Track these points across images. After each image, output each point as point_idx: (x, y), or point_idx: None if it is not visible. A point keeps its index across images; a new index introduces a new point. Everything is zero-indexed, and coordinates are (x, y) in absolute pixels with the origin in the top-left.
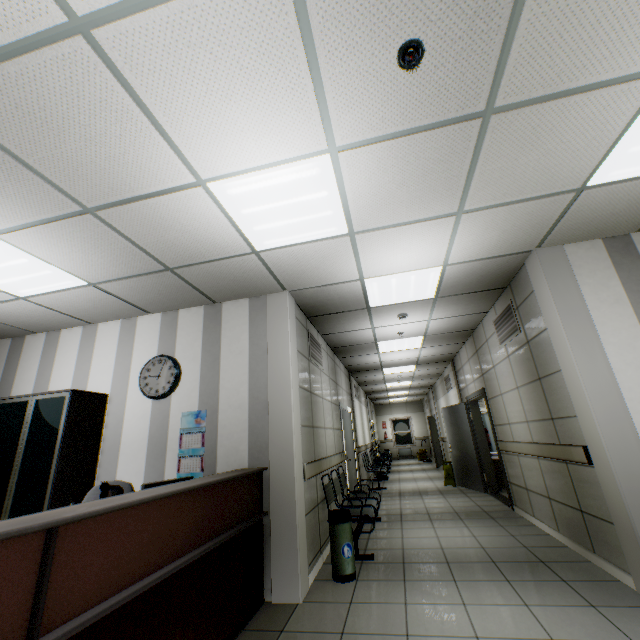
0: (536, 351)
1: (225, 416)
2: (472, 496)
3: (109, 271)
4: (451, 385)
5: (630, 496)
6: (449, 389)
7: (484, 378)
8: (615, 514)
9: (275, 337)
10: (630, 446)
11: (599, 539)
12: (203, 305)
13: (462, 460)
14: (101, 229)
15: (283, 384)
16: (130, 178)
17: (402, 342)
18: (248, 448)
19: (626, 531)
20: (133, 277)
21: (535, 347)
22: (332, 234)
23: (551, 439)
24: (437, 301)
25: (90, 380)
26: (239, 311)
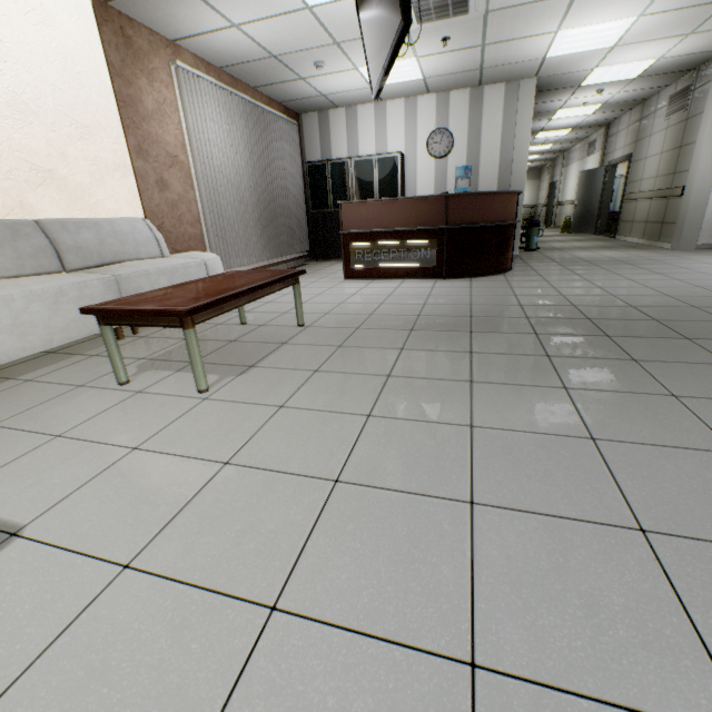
0: (688, 128)
1: (483, 170)
2: (584, 236)
3: (445, 72)
4: (595, 151)
5: (691, 208)
6: (590, 155)
7: (636, 145)
8: (679, 218)
9: (522, 116)
10: (706, 185)
11: (664, 234)
12: (469, 88)
13: (583, 214)
14: (475, 53)
15: (523, 150)
16: (524, 33)
17: (579, 110)
18: (496, 188)
19: (679, 224)
20: (452, 74)
21: (689, 125)
22: (601, 48)
23: (666, 187)
24: (635, 80)
25: (388, 146)
26: (496, 94)
